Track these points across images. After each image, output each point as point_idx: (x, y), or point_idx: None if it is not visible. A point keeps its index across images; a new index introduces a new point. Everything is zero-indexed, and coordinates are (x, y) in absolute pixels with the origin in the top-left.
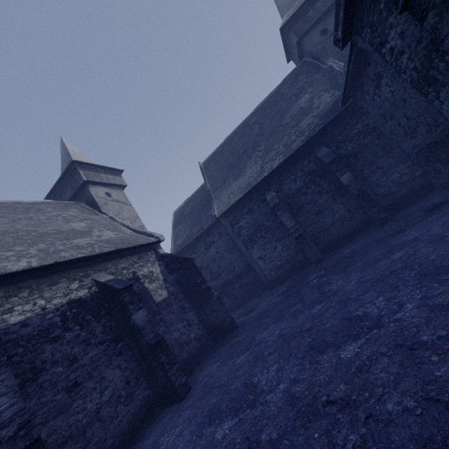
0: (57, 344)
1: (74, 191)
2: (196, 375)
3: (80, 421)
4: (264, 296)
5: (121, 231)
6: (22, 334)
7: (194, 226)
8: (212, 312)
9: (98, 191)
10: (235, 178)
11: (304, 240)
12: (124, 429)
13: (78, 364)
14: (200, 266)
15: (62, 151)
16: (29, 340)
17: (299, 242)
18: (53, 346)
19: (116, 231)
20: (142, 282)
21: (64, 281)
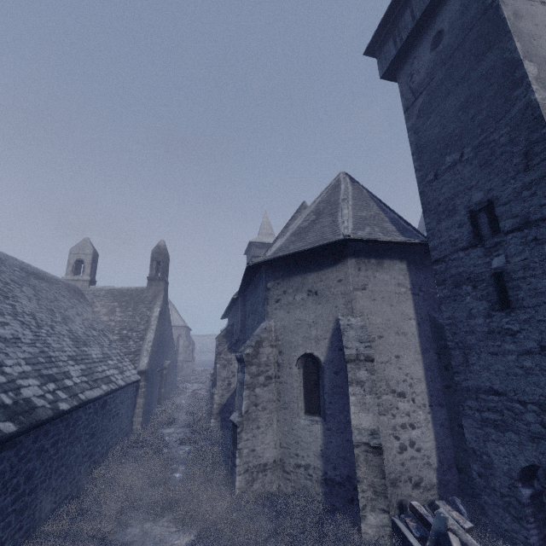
0: None
1: None
2: None
3: None
4: None
5: None
6: None
7: None
8: None
9: None
10: None
11: None
12: None
13: None
14: None
15: (421, 219)
16: None
17: None
18: None
19: None
20: None
21: None
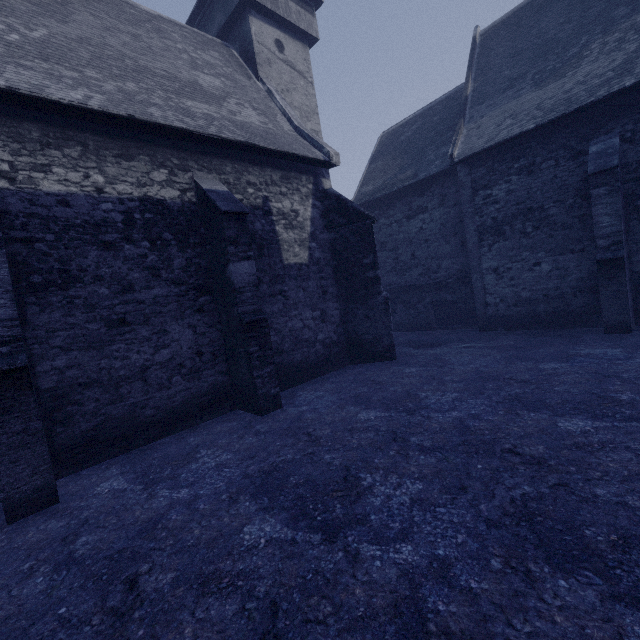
0: (108, 254)
1: (225, 17)
2: (299, 391)
3: (116, 369)
4: (465, 335)
5: (274, 120)
6: (58, 216)
7: (405, 167)
8: (366, 319)
9: (264, 32)
10: (539, 81)
11: (617, 274)
12: (174, 407)
13: (133, 296)
14: (383, 243)
15: None
16: (67, 229)
17: (603, 273)
18: (102, 254)
19: (266, 118)
20: (273, 221)
21: (144, 161)
